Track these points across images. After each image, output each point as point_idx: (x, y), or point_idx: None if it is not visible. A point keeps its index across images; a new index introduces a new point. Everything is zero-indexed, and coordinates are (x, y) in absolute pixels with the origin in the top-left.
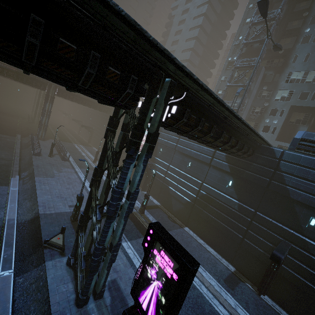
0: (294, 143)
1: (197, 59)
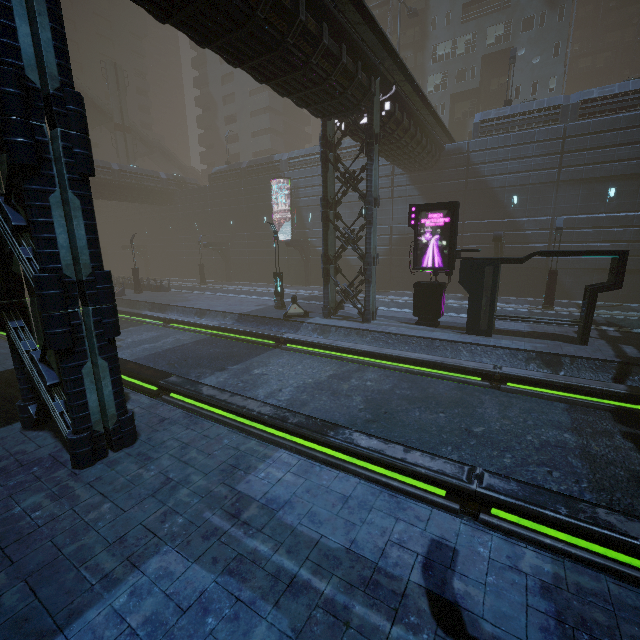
0: (475, 129)
1: None
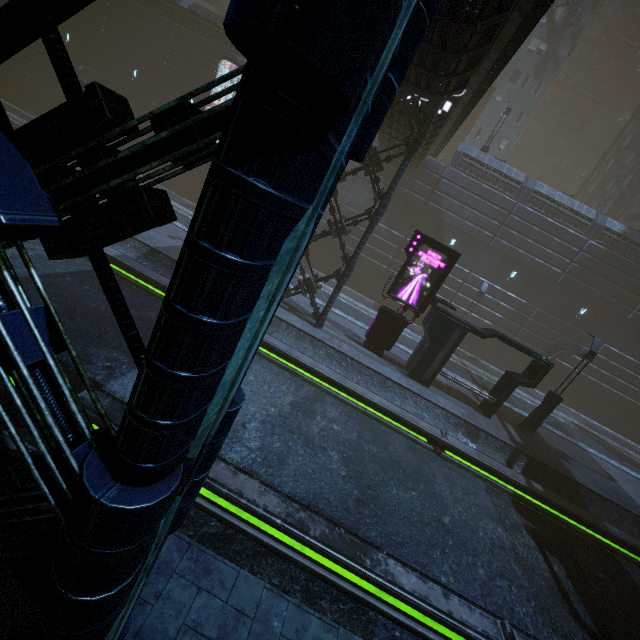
0: (456, 158)
1: None
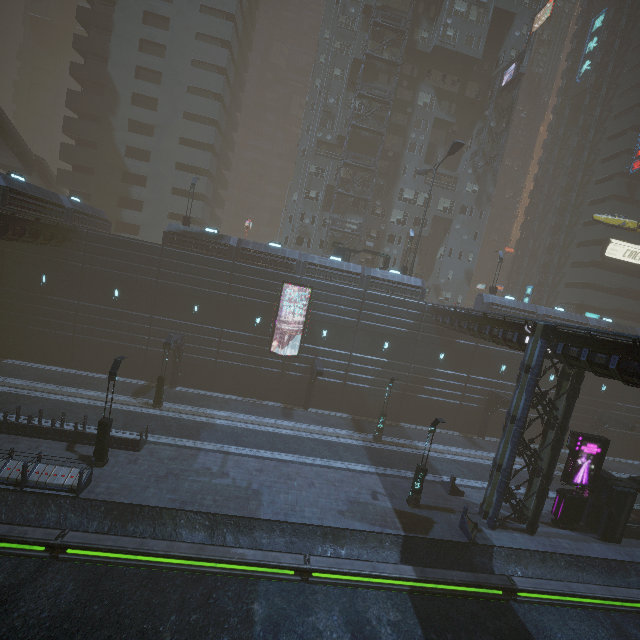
0: (487, 308)
1: (228, 95)
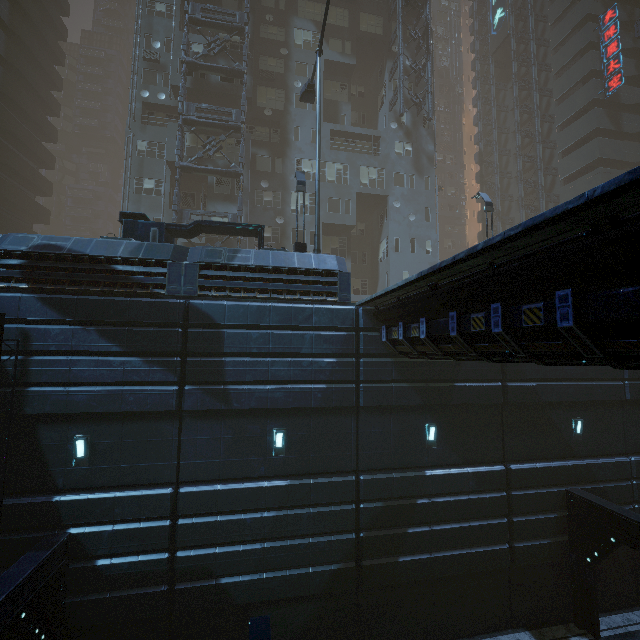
0: None
1: None
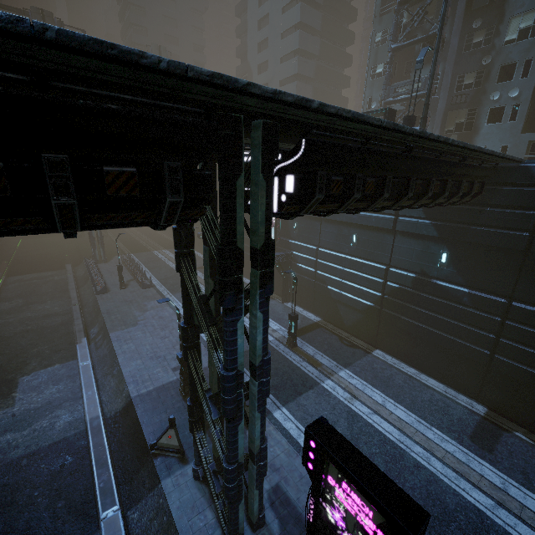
0: None
1: (317, 15)
